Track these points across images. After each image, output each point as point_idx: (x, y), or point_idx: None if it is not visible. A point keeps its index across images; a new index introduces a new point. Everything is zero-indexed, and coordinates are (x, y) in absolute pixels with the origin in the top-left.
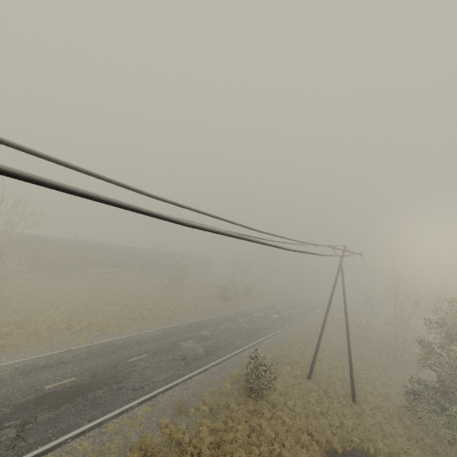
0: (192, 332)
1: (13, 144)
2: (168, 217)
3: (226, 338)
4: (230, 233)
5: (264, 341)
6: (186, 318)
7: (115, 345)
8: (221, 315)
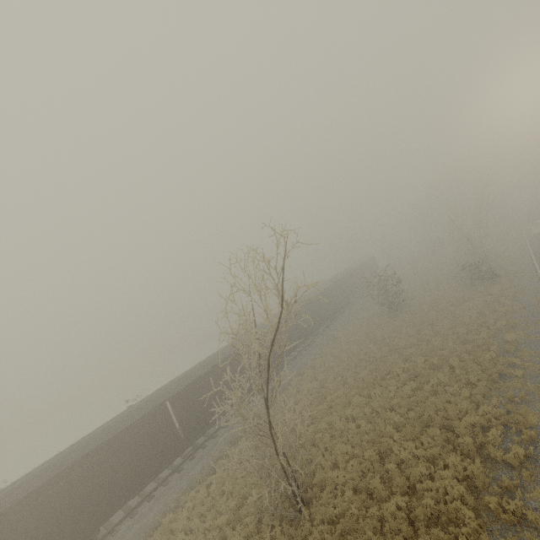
0: None
1: None
2: None
3: None
4: None
5: None
6: (532, 327)
7: None
8: None
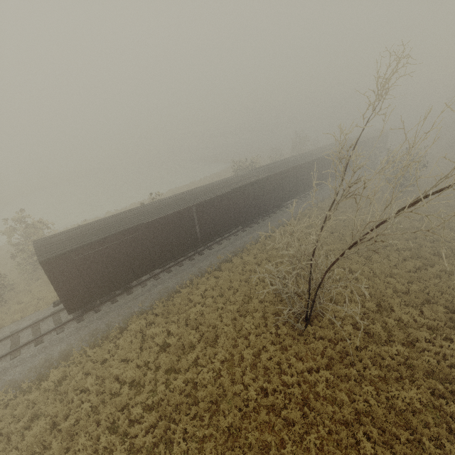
0: None
1: None
2: None
3: None
4: None
5: None
6: None
7: None
8: None
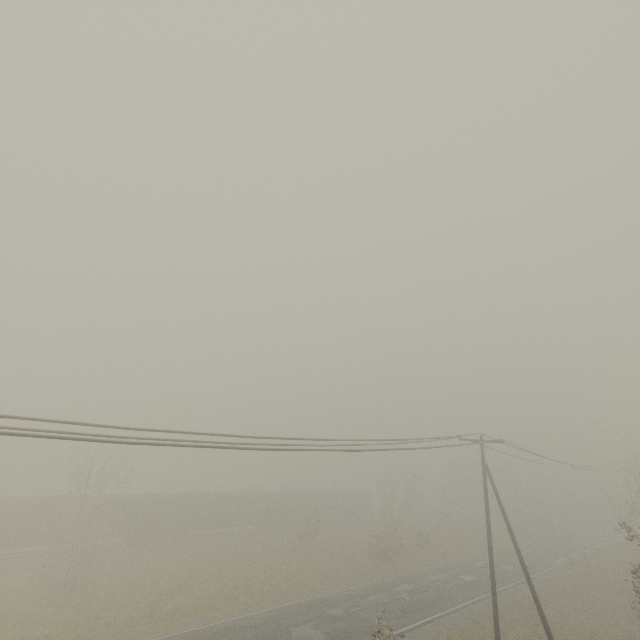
0: (314, 611)
1: (45, 420)
2: (107, 440)
3: (366, 618)
4: (168, 444)
5: (435, 621)
6: (312, 591)
7: (201, 635)
8: (369, 584)
